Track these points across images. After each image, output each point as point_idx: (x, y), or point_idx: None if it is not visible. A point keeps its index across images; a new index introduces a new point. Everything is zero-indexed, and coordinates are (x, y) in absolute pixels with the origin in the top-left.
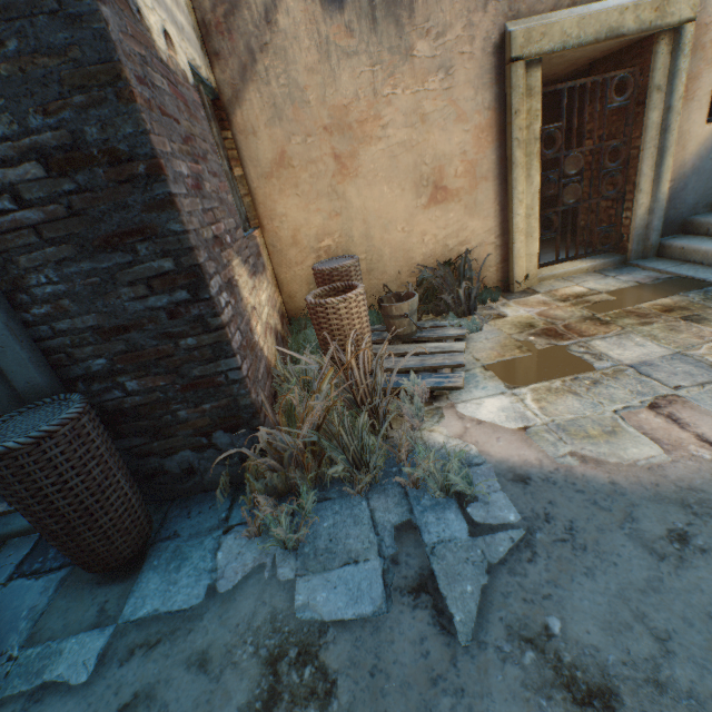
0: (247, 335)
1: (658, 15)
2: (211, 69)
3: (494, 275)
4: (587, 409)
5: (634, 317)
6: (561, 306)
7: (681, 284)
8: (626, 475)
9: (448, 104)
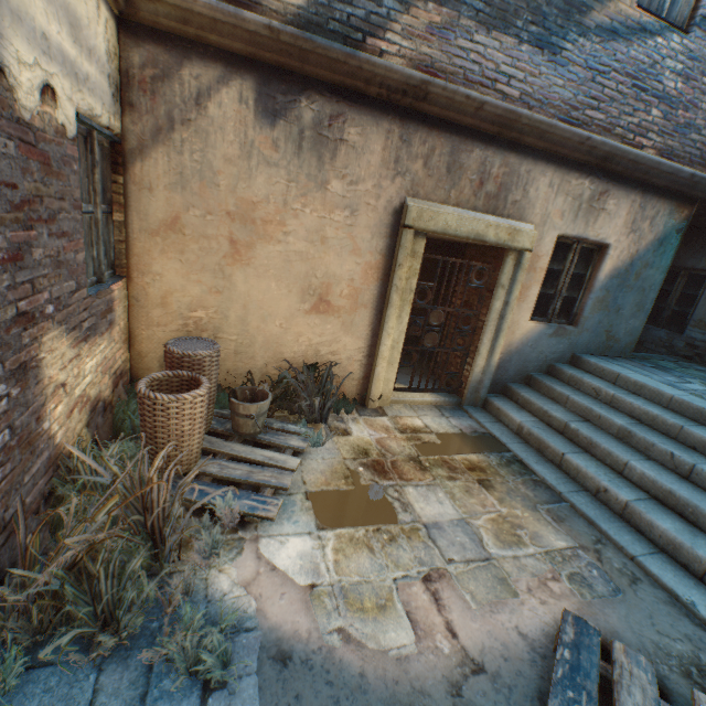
0: (27, 428)
1: (510, 238)
2: (122, 115)
3: (355, 387)
4: (374, 572)
5: (447, 468)
6: (398, 437)
7: (489, 443)
8: (377, 665)
9: (348, 236)
